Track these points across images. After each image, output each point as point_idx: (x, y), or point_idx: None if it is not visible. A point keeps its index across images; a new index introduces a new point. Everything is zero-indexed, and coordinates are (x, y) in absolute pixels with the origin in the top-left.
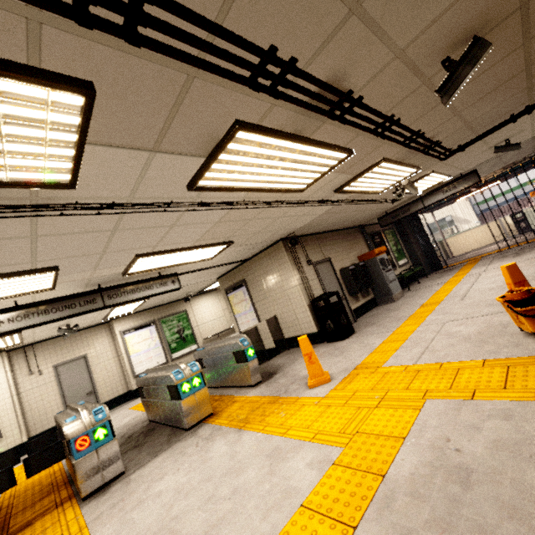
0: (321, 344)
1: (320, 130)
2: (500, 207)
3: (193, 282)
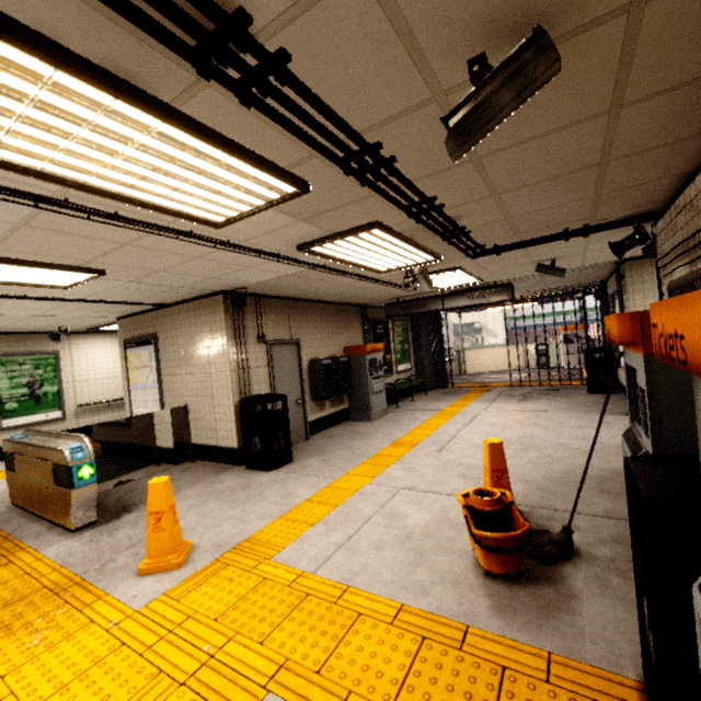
0: (238, 468)
1: (202, 101)
2: (531, 330)
3: (61, 314)
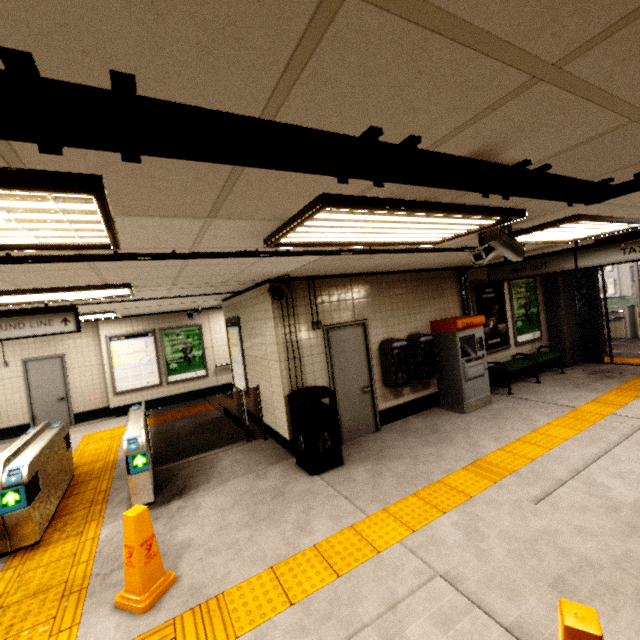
0: (290, 461)
1: None
2: None
3: (178, 303)
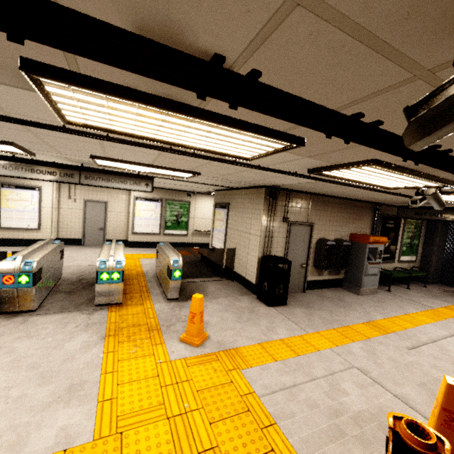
0: (252, 296)
1: (215, 103)
2: None
3: (190, 186)
